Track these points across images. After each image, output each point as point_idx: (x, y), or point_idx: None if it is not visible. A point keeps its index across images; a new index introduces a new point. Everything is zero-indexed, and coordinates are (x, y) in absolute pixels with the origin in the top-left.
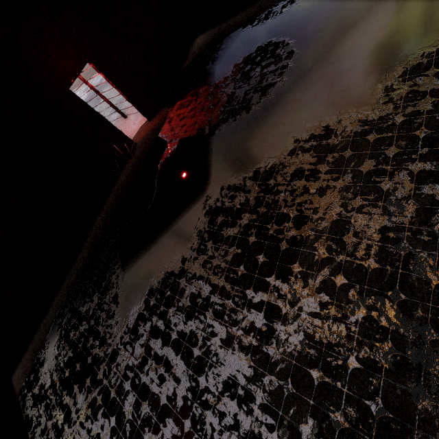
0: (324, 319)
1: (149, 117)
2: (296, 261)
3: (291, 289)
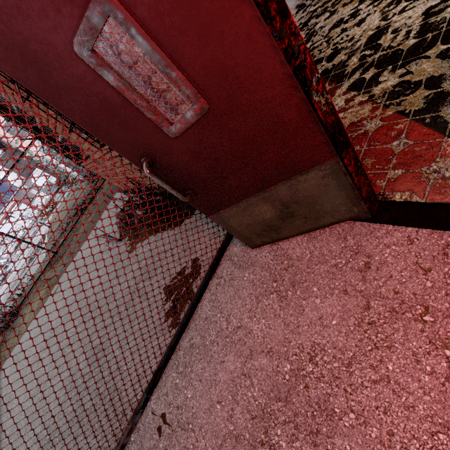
0: None
1: None
2: None
3: None
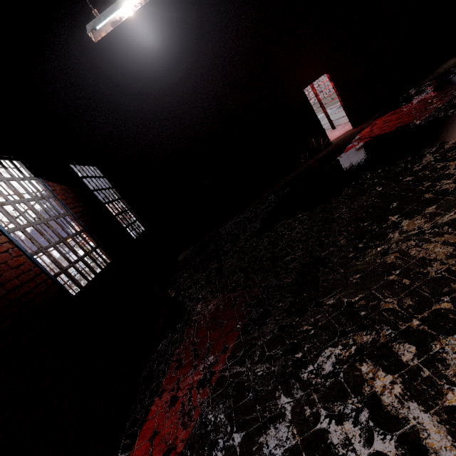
0: (432, 243)
1: (354, 124)
2: (433, 205)
3: (410, 223)
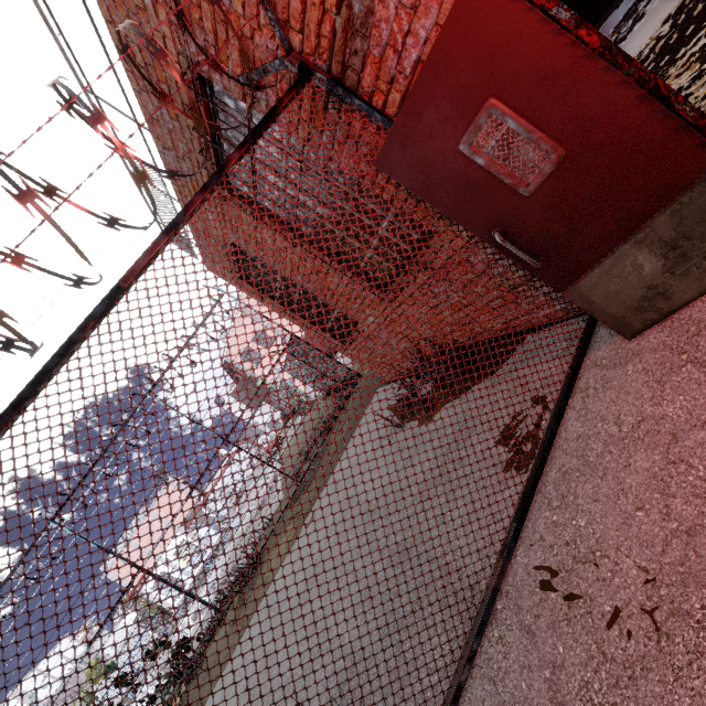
0: None
1: None
2: None
3: None
